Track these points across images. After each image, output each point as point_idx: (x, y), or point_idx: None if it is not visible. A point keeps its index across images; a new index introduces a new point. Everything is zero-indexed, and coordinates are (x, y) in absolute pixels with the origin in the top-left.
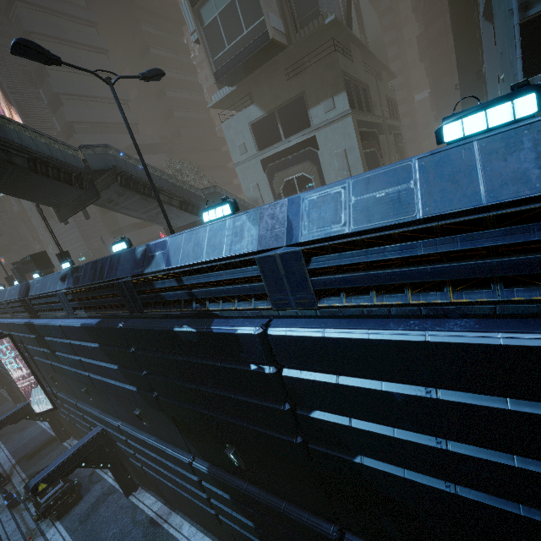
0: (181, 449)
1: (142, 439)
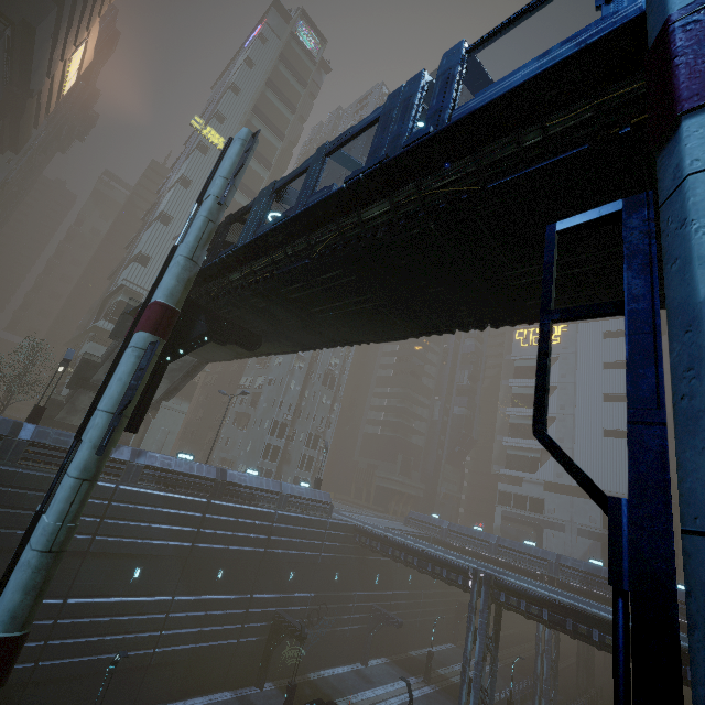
0: (165, 593)
1: (114, 601)
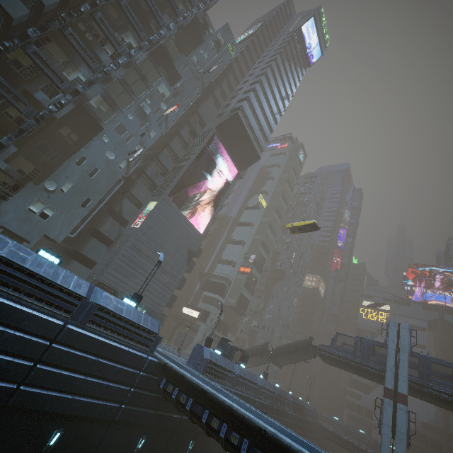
0: None
1: None
